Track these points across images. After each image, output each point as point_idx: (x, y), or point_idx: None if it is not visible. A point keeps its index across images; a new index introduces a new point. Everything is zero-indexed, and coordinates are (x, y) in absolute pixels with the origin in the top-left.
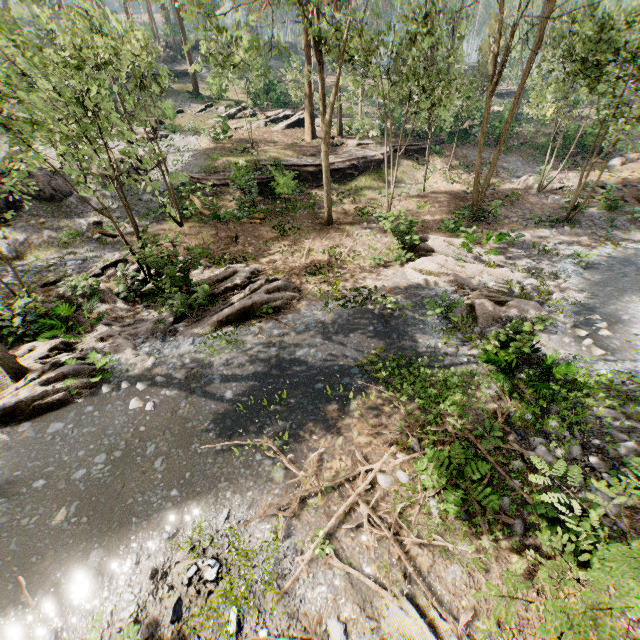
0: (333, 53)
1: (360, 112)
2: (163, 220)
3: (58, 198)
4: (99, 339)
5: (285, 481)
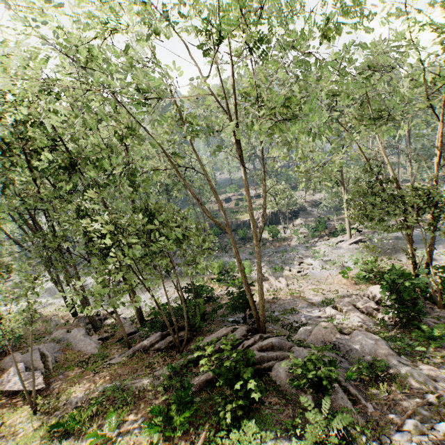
0: (417, 162)
1: (406, 173)
2: (339, 215)
3: (304, 210)
4: (359, 234)
5: (442, 247)
